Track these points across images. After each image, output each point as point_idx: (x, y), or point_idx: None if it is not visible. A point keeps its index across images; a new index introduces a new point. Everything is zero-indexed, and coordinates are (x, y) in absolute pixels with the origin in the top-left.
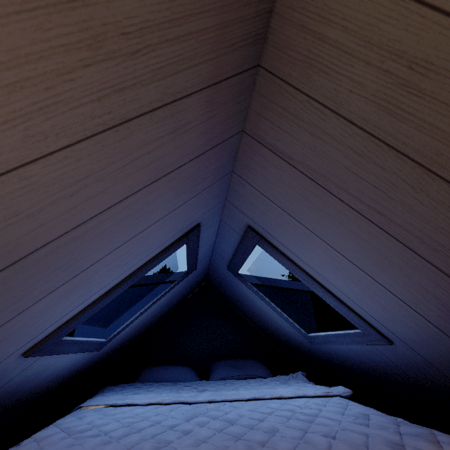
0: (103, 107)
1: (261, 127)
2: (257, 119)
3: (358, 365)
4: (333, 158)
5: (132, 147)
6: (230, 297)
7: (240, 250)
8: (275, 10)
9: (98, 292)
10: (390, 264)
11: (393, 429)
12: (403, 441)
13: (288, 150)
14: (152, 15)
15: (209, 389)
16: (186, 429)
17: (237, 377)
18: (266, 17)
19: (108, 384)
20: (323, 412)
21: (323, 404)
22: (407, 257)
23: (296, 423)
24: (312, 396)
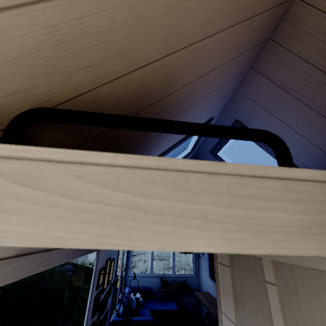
0: (233, 53)
1: (262, 65)
2: (261, 61)
3: None
4: (295, 78)
5: (228, 69)
6: None
7: None
8: (283, 18)
9: (176, 141)
10: (313, 126)
11: None
12: None
13: (273, 75)
14: (257, 25)
15: None
16: None
17: None
18: (279, 21)
19: None
20: None
21: None
22: (321, 121)
23: None
24: None
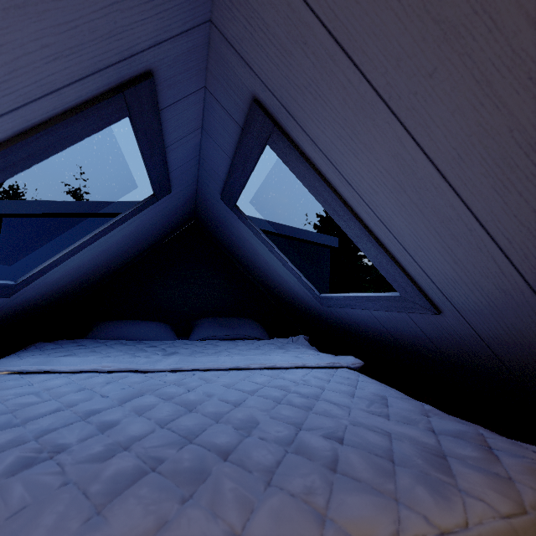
0: None
1: None
2: None
3: (376, 333)
4: None
5: None
6: (226, 243)
7: (238, 160)
8: None
9: None
10: (531, 169)
11: (424, 425)
12: (444, 449)
13: None
14: None
15: (181, 352)
16: (109, 420)
17: (225, 336)
18: None
19: (56, 338)
20: (326, 392)
21: (327, 379)
22: None
23: (287, 412)
24: (314, 367)
